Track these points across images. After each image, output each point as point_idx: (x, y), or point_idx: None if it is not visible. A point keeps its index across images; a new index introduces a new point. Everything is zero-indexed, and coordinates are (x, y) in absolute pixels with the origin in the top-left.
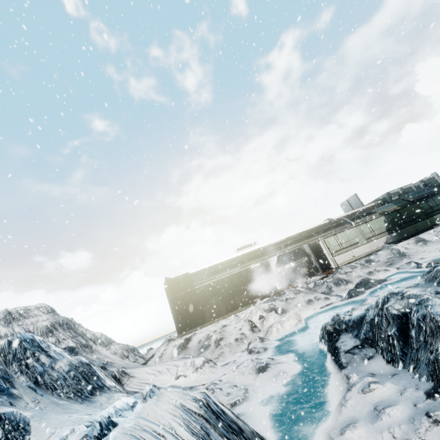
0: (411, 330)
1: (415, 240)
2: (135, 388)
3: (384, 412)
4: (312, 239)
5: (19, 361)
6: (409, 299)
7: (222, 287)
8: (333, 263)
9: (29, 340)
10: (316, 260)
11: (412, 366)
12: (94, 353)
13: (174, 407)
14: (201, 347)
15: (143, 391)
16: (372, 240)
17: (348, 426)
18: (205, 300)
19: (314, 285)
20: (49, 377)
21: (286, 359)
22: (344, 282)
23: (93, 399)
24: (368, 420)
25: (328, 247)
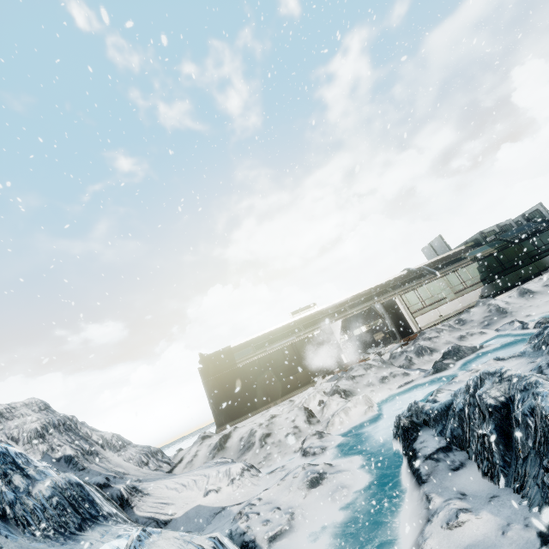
0: (515, 429)
1: (518, 292)
2: (148, 511)
3: None
4: (386, 296)
5: None
6: (510, 382)
7: (272, 364)
8: (415, 326)
9: (0, 455)
10: (392, 323)
11: (518, 484)
12: (101, 462)
13: None
14: (242, 447)
15: (159, 516)
16: (463, 293)
17: None
18: (250, 381)
19: (390, 356)
20: (22, 508)
21: (349, 465)
22: (428, 352)
23: (81, 537)
24: None
25: (407, 305)
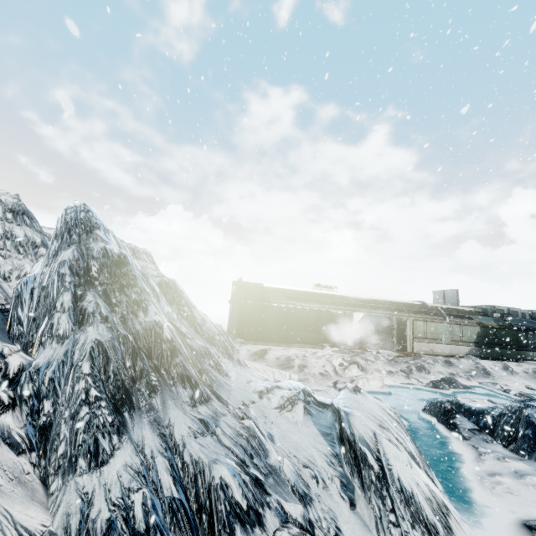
0: None
1: (503, 366)
2: None
3: (526, 476)
4: (401, 314)
5: (177, 305)
6: None
7: (297, 317)
8: (410, 347)
9: (181, 290)
10: (396, 336)
11: None
12: None
13: (379, 407)
14: (282, 364)
15: None
16: (457, 344)
17: (495, 474)
18: (276, 320)
19: (392, 359)
20: (206, 332)
21: None
22: (427, 371)
23: (242, 368)
24: (511, 476)
25: (413, 329)
